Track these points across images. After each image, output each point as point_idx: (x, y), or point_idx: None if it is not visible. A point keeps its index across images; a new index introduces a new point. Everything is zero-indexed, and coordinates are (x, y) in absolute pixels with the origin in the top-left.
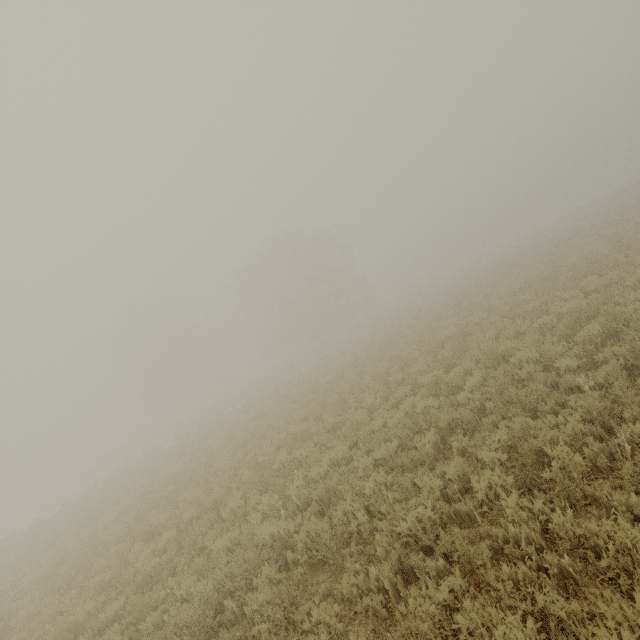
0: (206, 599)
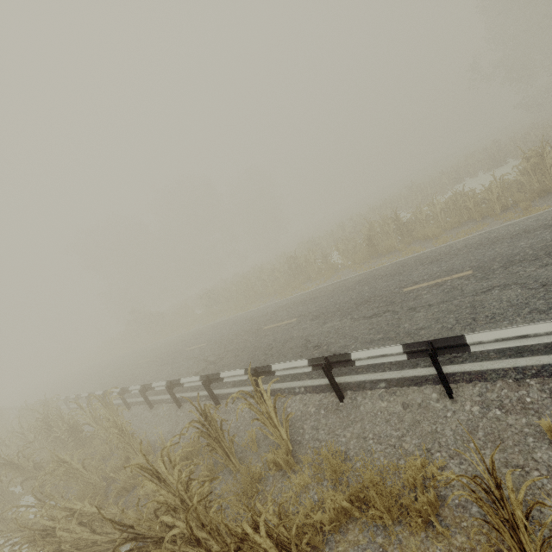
0: None
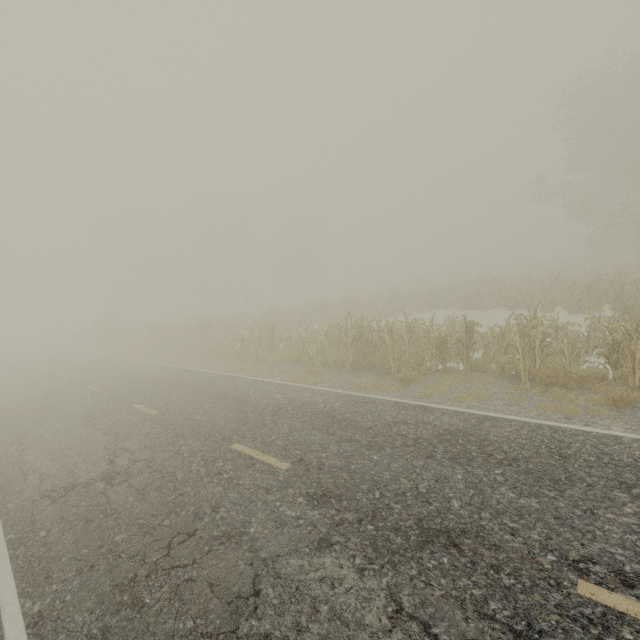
0: None
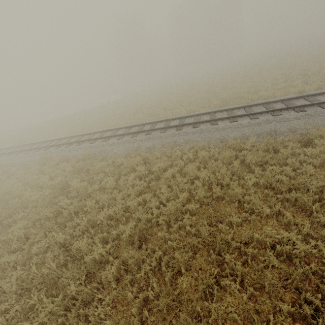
0: (225, 99)
